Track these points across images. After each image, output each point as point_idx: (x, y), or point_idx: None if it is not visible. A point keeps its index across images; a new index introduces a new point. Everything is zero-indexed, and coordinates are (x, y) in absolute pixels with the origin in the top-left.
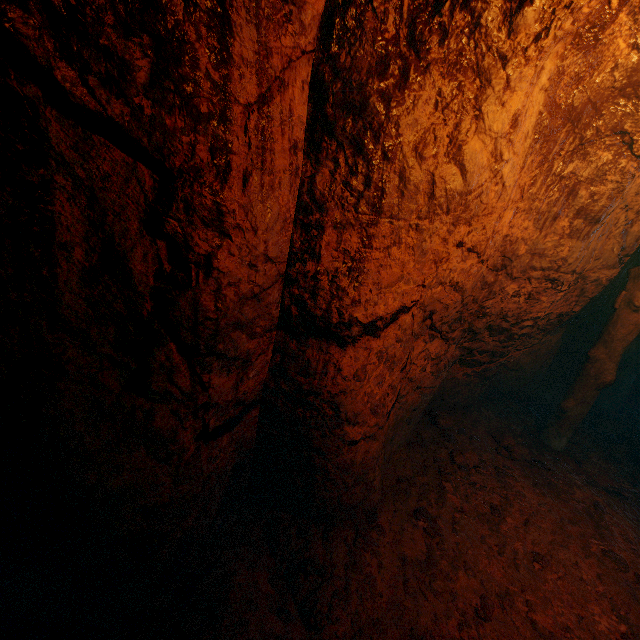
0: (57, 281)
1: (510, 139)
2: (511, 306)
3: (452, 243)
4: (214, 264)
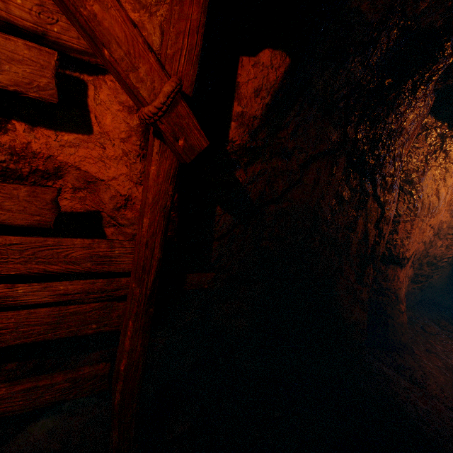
0: (352, 243)
1: (451, 187)
2: (438, 252)
3: (428, 225)
4: (385, 236)
